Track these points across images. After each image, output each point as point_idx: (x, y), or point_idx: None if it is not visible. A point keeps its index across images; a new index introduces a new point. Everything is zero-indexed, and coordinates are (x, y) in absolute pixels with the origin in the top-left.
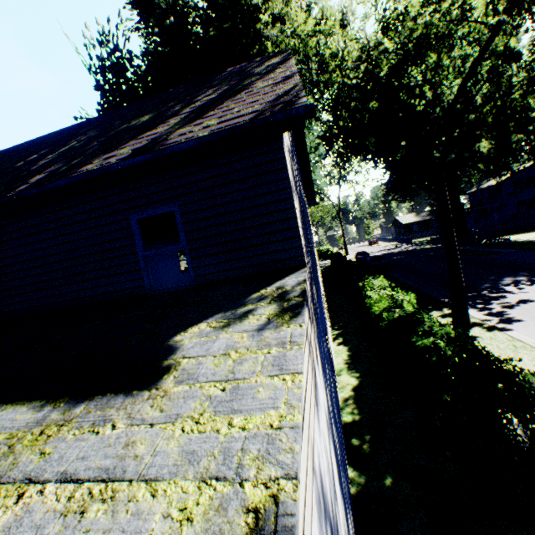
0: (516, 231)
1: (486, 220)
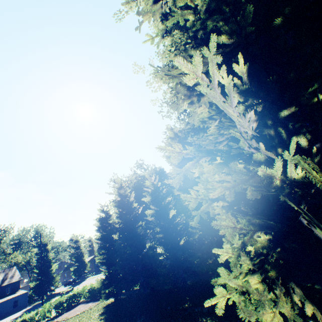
0: None
1: None
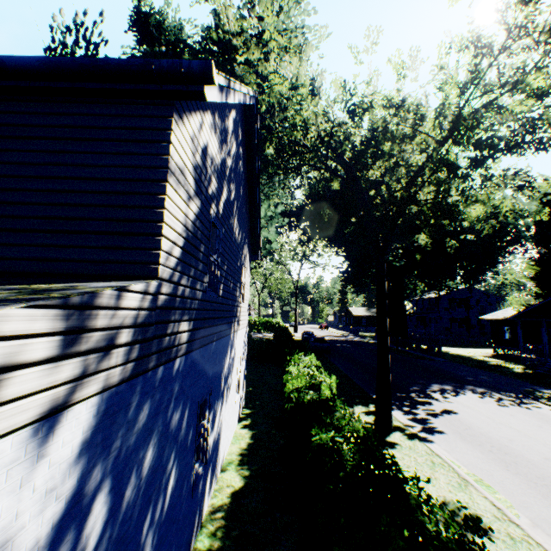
0: (448, 344)
1: (425, 328)
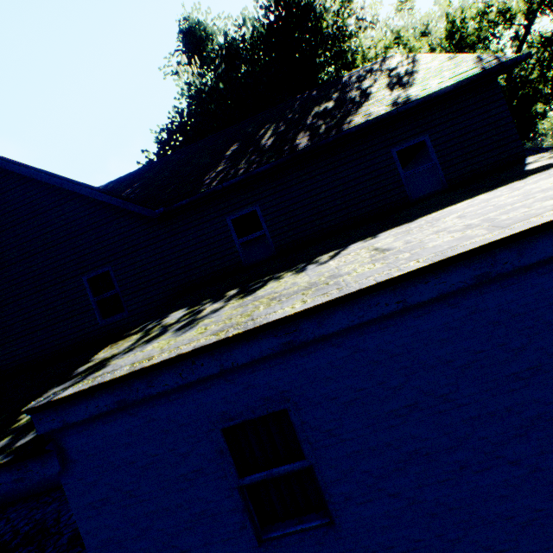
0: None
1: None
